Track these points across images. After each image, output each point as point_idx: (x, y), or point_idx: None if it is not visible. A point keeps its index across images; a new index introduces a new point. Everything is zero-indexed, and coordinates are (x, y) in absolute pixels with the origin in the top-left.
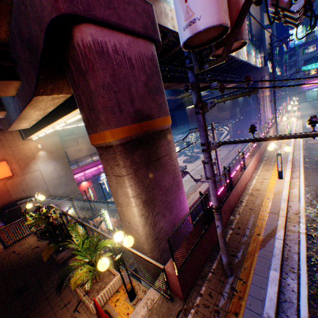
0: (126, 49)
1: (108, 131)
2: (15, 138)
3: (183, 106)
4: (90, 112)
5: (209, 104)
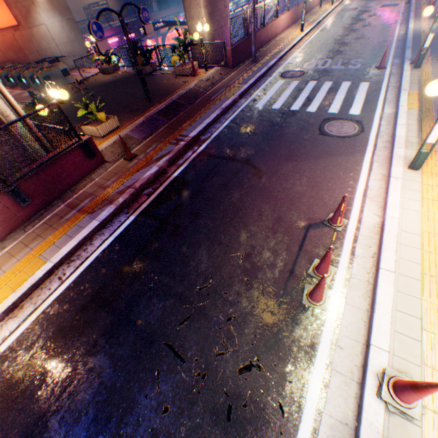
0: None
1: None
2: None
3: None
4: None
5: None
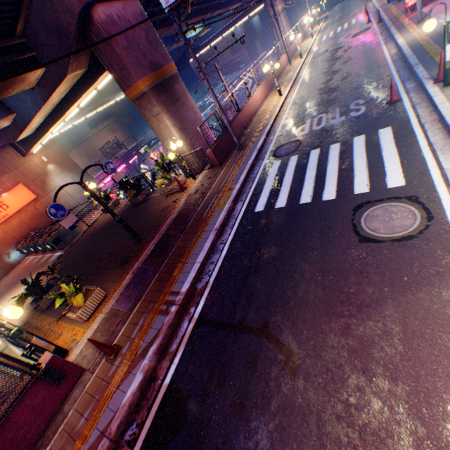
0: (124, 14)
1: (140, 82)
2: (14, 157)
3: (184, 60)
4: (122, 73)
5: (192, 41)
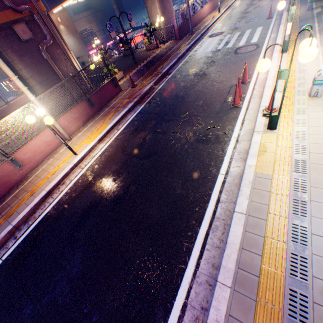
0: None
1: None
2: None
3: None
4: None
5: None
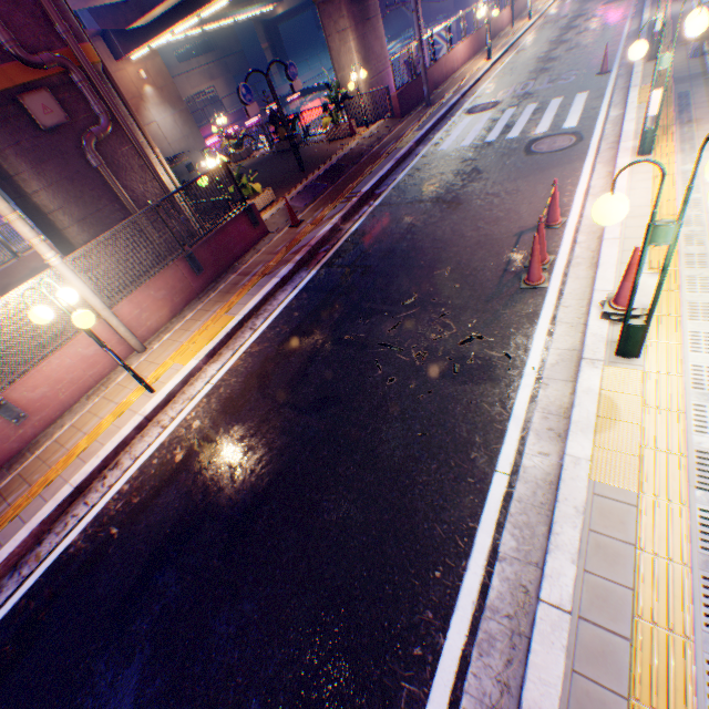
0: None
1: None
2: (105, 58)
3: None
4: None
5: None
